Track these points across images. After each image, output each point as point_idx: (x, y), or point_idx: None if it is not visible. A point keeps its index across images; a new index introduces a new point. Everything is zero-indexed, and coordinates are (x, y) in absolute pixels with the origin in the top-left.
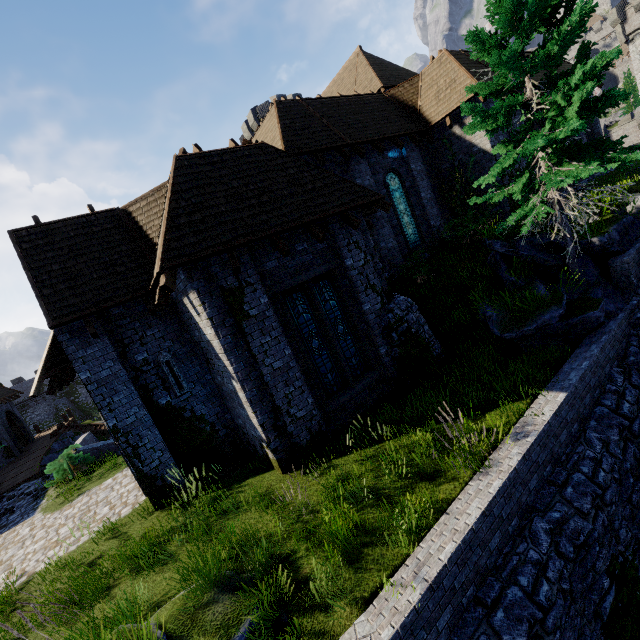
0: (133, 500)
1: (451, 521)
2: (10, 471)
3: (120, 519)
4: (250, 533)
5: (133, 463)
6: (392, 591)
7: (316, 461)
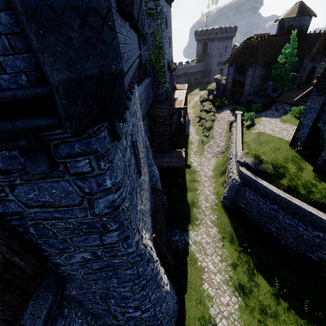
0: (290, 138)
1: (305, 205)
2: (291, 94)
3: (283, 139)
4: (287, 167)
5: (295, 132)
6: (283, 192)
7: (321, 177)
